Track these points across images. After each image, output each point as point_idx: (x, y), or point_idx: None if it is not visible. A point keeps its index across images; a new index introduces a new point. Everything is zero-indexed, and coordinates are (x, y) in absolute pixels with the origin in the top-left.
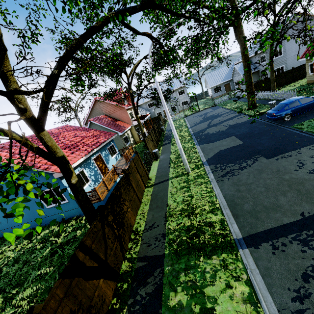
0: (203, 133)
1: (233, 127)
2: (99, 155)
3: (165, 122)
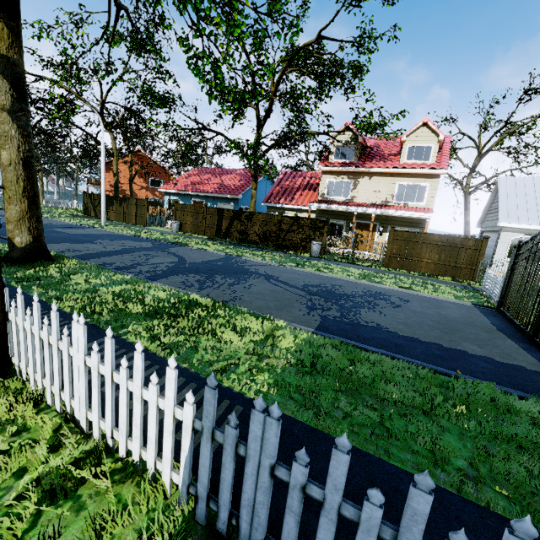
0: (149, 242)
1: (80, 239)
2: (202, 202)
3: (476, 278)
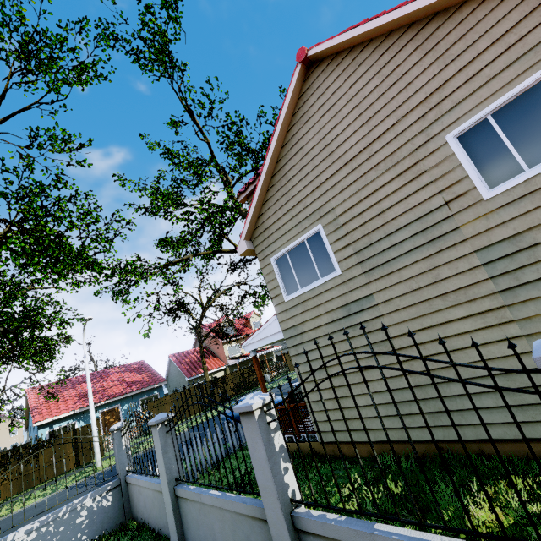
0: None
1: None
2: (116, 408)
3: None
